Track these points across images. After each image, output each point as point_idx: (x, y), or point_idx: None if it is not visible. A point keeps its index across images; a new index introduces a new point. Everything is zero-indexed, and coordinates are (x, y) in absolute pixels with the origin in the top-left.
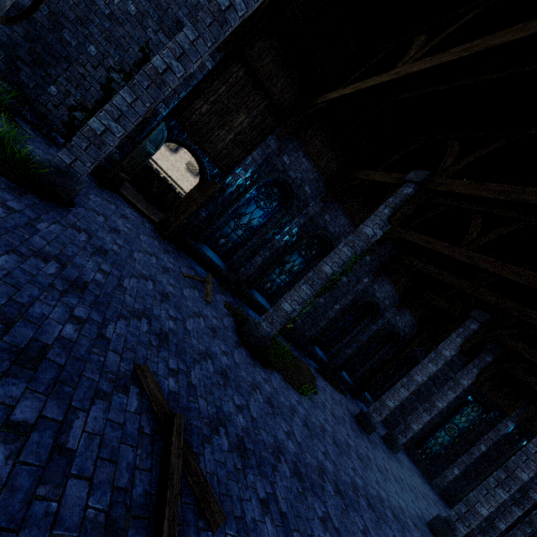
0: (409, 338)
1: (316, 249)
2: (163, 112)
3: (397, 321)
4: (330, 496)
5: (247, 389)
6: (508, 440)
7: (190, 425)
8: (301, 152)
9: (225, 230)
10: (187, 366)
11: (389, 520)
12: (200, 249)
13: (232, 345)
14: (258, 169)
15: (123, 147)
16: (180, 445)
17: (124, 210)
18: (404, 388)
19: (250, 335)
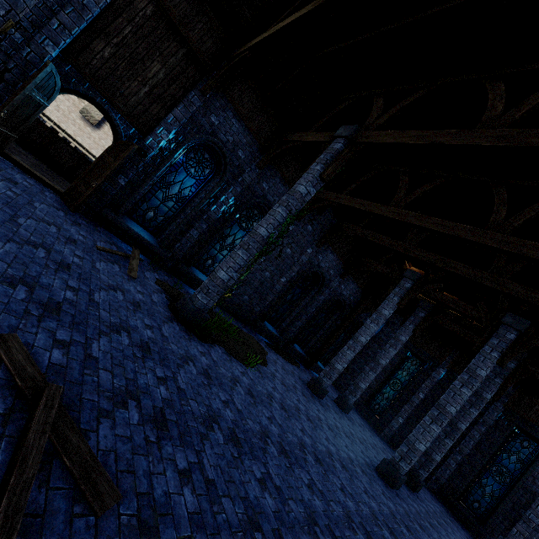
0: (355, 305)
1: (257, 221)
2: (51, 52)
3: (342, 290)
4: (272, 457)
5: (177, 362)
6: (441, 385)
7: (81, 400)
8: (230, 112)
9: (152, 201)
10: (87, 338)
11: (338, 471)
12: (123, 223)
13: (160, 319)
14: (182, 130)
15: (1, 94)
16: (49, 419)
17: (12, 174)
18: (351, 349)
19: (184, 309)
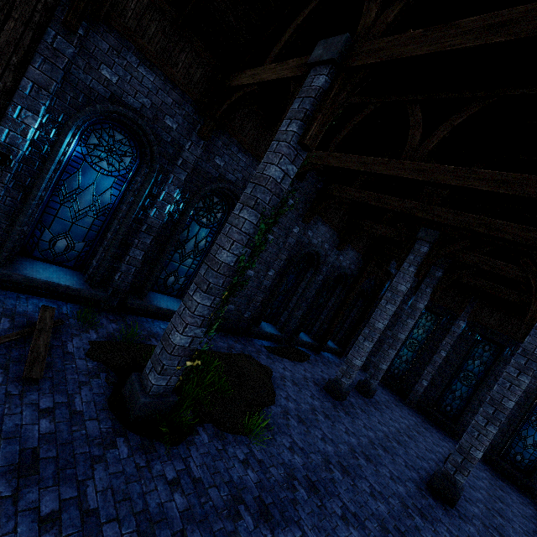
0: (357, 274)
1: (221, 210)
2: None
3: (341, 262)
4: None
5: None
6: (463, 338)
7: None
8: (131, 55)
9: (57, 225)
10: None
11: None
12: (15, 274)
13: (86, 461)
14: (59, 103)
15: None
16: None
17: None
18: (368, 340)
19: (133, 404)
